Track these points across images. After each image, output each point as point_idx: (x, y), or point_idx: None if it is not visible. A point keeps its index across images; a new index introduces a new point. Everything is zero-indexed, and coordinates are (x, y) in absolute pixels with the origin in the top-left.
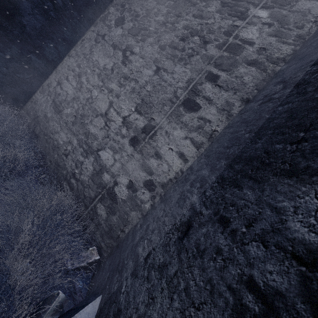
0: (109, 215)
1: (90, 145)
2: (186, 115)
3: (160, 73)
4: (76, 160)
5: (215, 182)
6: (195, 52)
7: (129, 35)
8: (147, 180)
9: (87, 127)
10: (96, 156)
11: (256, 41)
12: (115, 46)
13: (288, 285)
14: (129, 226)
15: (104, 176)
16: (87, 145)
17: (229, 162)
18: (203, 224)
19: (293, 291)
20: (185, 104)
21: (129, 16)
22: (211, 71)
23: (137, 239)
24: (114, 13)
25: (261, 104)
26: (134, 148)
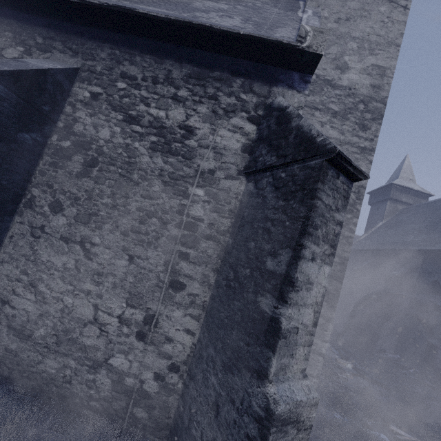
0: (150, 412)
1: (93, 359)
2: (177, 296)
3: (135, 261)
4: (85, 381)
5: (220, 365)
6: (159, 235)
7: (78, 224)
8: (169, 364)
9: (80, 341)
10: (108, 367)
11: (204, 218)
12: (66, 240)
13: (256, 433)
14: (172, 410)
15: (126, 381)
16: (91, 360)
17: (223, 346)
18: (224, 403)
19: (257, 435)
20: (171, 285)
21: (66, 199)
22: (181, 250)
23: (187, 422)
24: (41, 196)
25: (226, 286)
26: (145, 342)
